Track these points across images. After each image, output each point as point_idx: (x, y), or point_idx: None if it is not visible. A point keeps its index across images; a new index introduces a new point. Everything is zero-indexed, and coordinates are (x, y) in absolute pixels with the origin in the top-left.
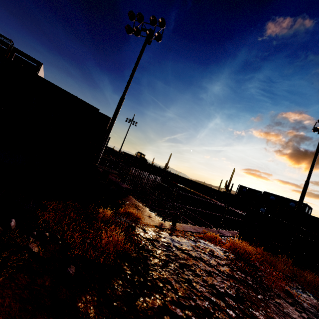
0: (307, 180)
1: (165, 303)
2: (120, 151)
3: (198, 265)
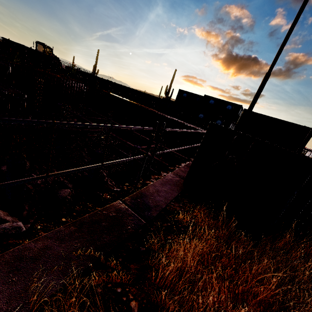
0: (269, 71)
1: None
2: None
3: None
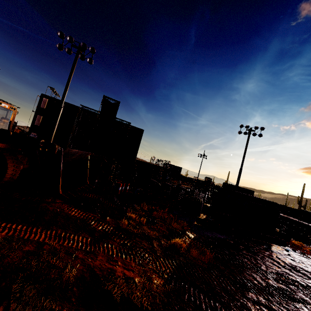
0: None
1: None
2: (198, 181)
3: None
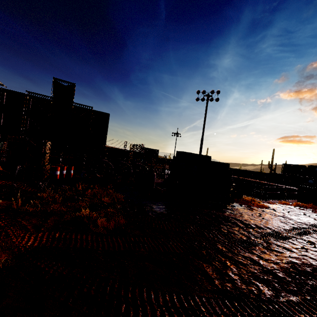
0: None
1: (286, 214)
2: None
3: (287, 210)
